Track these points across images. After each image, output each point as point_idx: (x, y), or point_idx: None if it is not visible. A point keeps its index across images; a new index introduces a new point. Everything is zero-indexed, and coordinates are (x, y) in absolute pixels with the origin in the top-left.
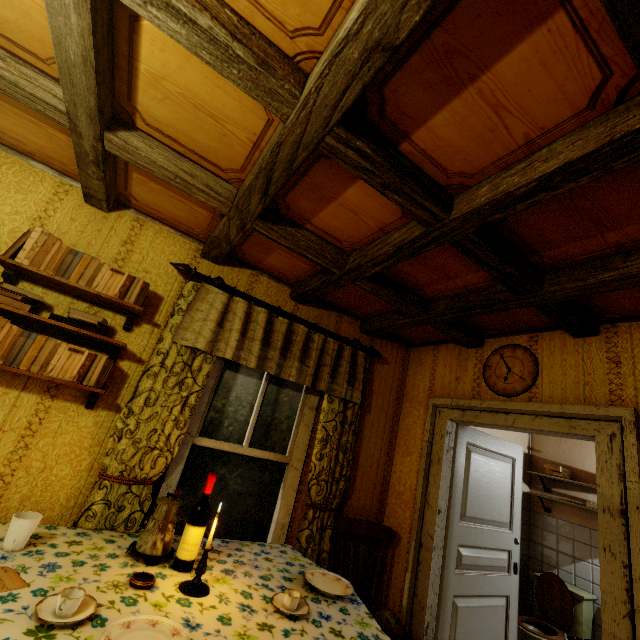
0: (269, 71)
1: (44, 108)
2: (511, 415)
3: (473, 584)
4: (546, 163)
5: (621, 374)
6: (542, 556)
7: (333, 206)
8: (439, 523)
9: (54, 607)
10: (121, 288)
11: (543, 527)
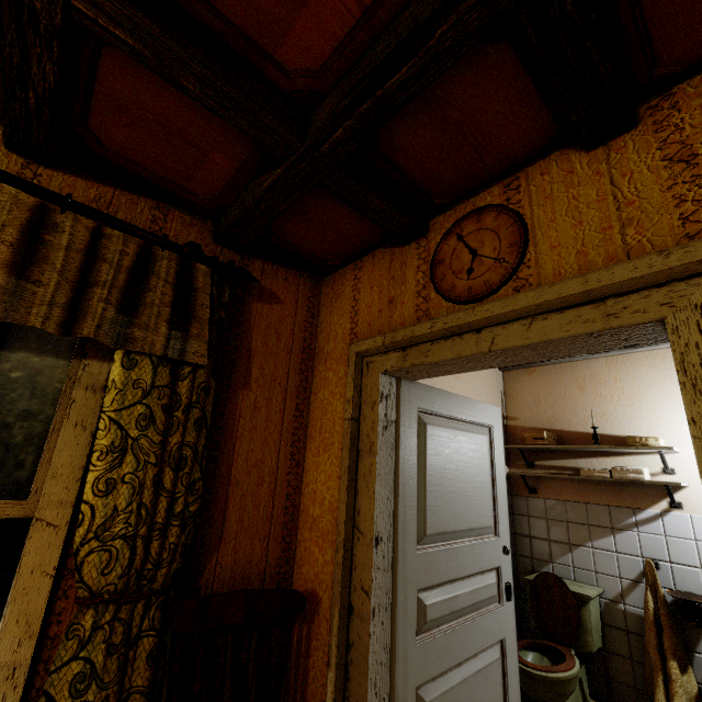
0: None
1: None
2: (486, 331)
3: (449, 648)
4: None
5: (701, 176)
6: (532, 551)
7: None
8: (379, 562)
9: None
10: None
11: (529, 514)
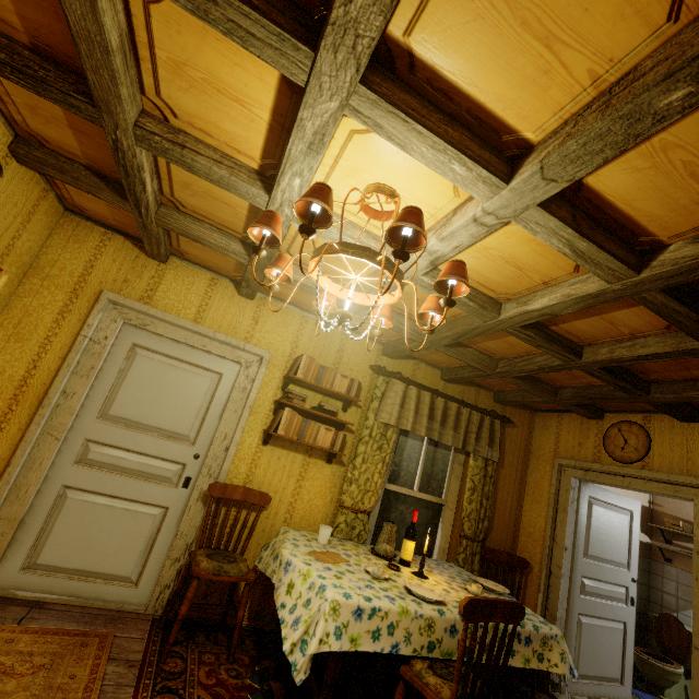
0: (484, 310)
1: None
2: (627, 478)
3: (594, 607)
4: (642, 349)
5: None
6: (662, 601)
7: (495, 341)
8: (566, 557)
9: (371, 571)
10: (347, 387)
11: (663, 575)
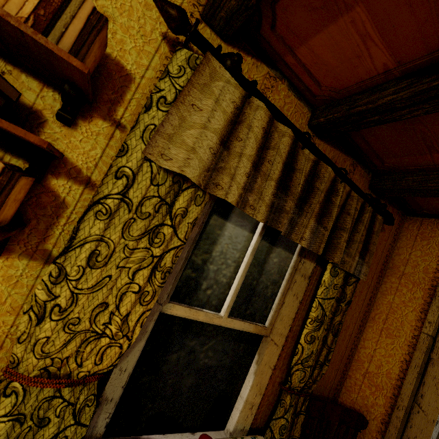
0: None
1: None
2: None
3: None
4: None
5: None
6: None
7: None
8: (433, 435)
9: None
10: (38, 6)
11: None
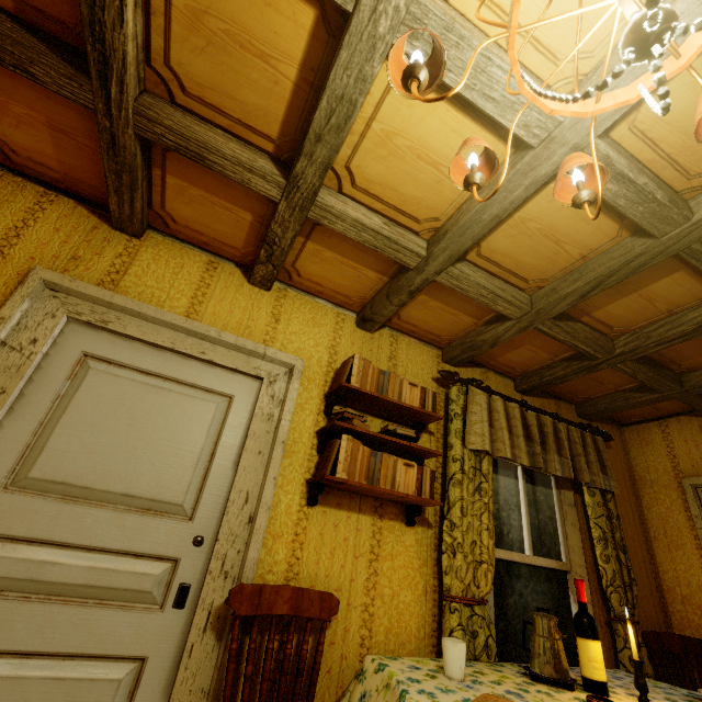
0: (675, 205)
1: (404, 256)
2: None
3: None
4: None
5: None
6: None
7: (628, 297)
8: None
9: None
10: (420, 400)
11: None
